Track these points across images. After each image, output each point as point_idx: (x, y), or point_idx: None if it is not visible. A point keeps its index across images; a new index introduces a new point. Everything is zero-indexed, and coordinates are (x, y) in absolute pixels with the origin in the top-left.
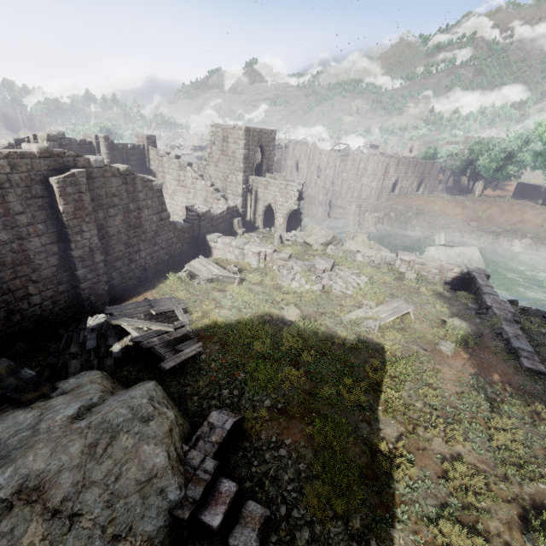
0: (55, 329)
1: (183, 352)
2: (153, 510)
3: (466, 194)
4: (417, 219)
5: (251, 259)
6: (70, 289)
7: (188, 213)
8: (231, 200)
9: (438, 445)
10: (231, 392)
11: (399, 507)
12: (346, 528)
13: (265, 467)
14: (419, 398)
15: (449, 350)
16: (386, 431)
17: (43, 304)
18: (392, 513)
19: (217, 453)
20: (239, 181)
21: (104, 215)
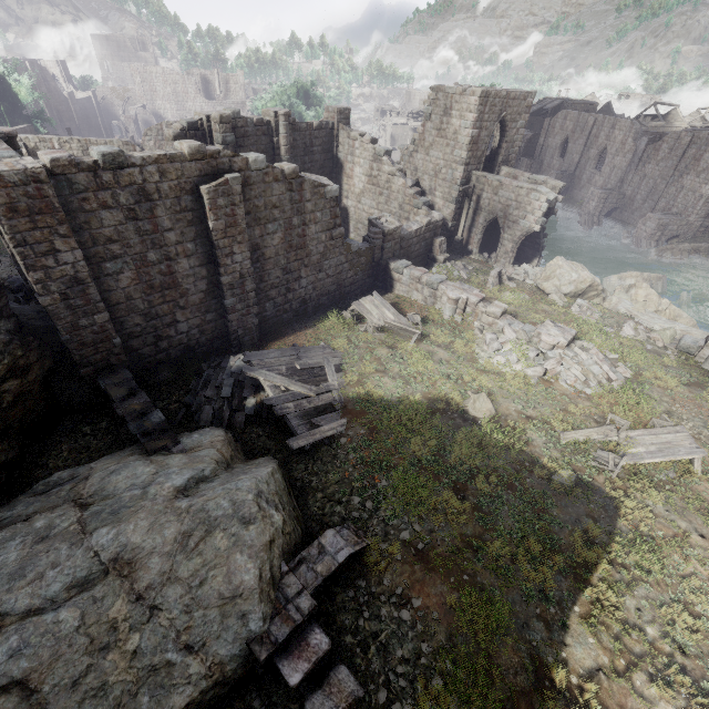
0: (199, 363)
1: (320, 429)
2: (231, 634)
3: None
4: None
5: (444, 306)
6: (218, 319)
7: (371, 229)
8: (439, 208)
9: None
10: (363, 503)
11: None
12: None
13: (377, 626)
14: (656, 620)
15: None
16: (573, 651)
17: (190, 332)
18: None
19: (320, 586)
20: (455, 179)
21: (261, 232)
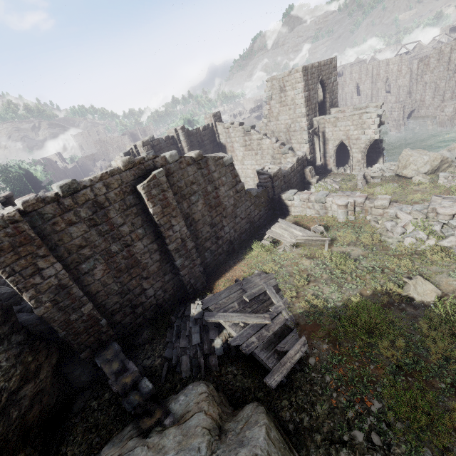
0: (168, 316)
1: (287, 356)
2: None
3: None
4: None
5: (335, 213)
6: (174, 277)
7: (260, 177)
8: (297, 149)
9: None
10: (368, 438)
11: None
12: None
13: None
14: None
15: None
16: None
17: (156, 294)
18: None
19: None
20: (303, 127)
21: (187, 204)
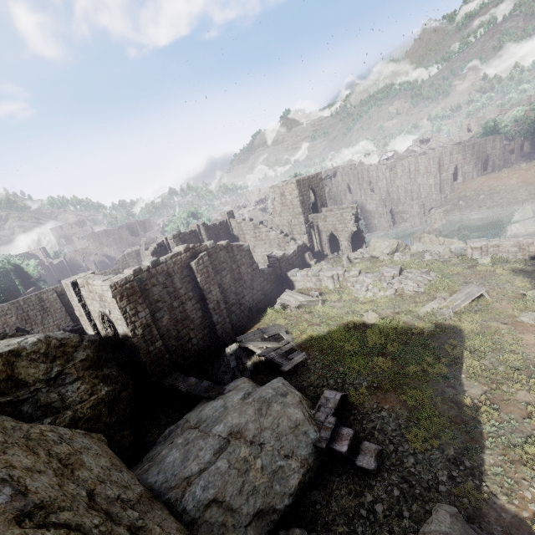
0: (208, 359)
1: (294, 359)
2: (303, 443)
3: None
4: (492, 199)
5: (327, 283)
6: (210, 331)
7: (270, 260)
8: (298, 239)
9: (523, 396)
10: (336, 381)
11: (487, 440)
12: (443, 455)
13: (372, 424)
14: (501, 364)
15: (530, 319)
16: (470, 391)
17: (198, 343)
18: (480, 444)
19: (334, 415)
20: (301, 222)
21: (220, 277)
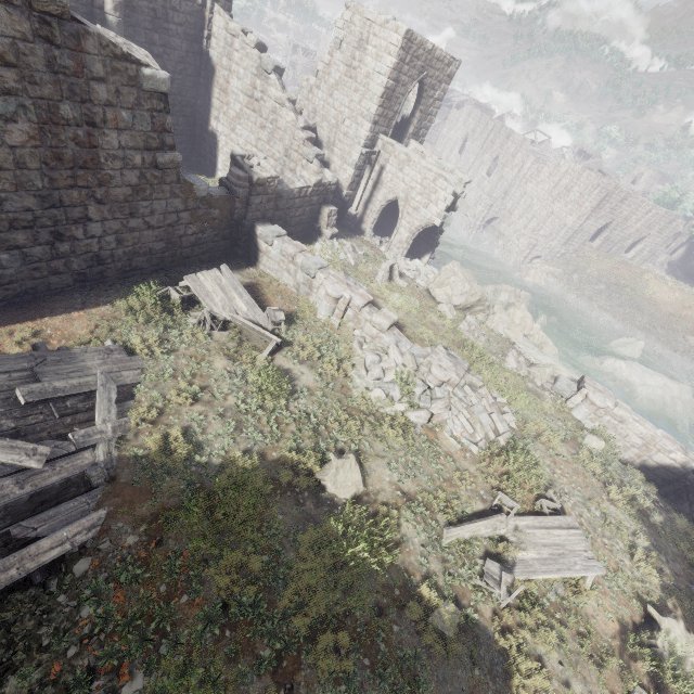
0: None
1: (25, 552)
2: None
3: (693, 282)
4: (610, 300)
5: (320, 301)
6: None
7: (232, 170)
8: (335, 168)
9: None
10: None
11: None
12: None
13: None
14: None
15: None
16: None
17: None
18: None
19: None
20: (359, 137)
21: None
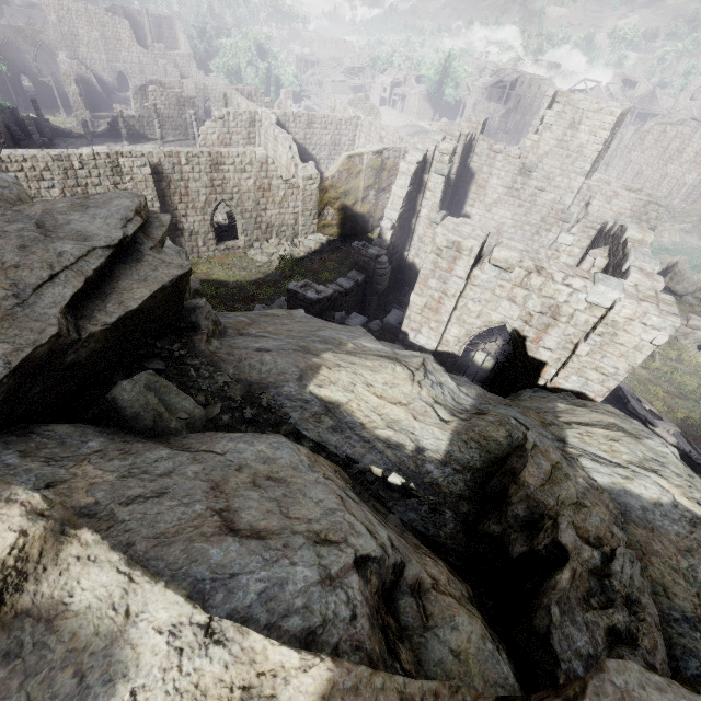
0: None
1: None
2: None
3: None
4: None
5: None
6: None
7: None
8: None
9: None
10: None
11: None
12: None
13: None
14: None
15: None
16: None
17: None
18: None
19: None
20: (572, 188)
21: None
